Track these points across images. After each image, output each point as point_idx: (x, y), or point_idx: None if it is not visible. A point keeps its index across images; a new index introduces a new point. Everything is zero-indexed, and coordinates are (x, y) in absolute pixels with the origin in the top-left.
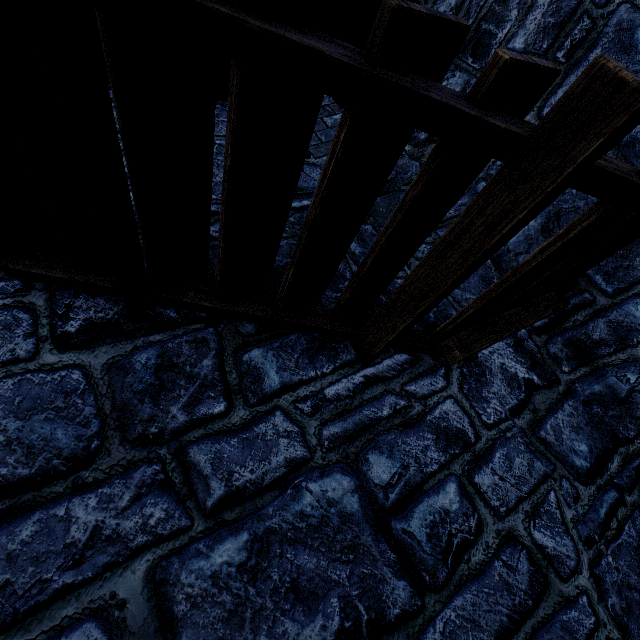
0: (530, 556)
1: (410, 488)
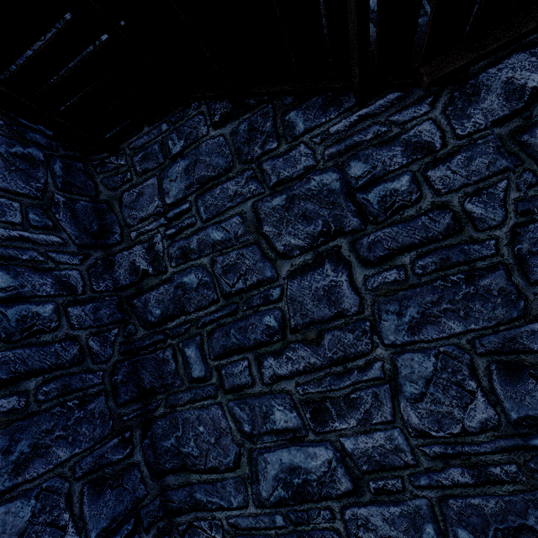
0: (454, 216)
1: (374, 179)
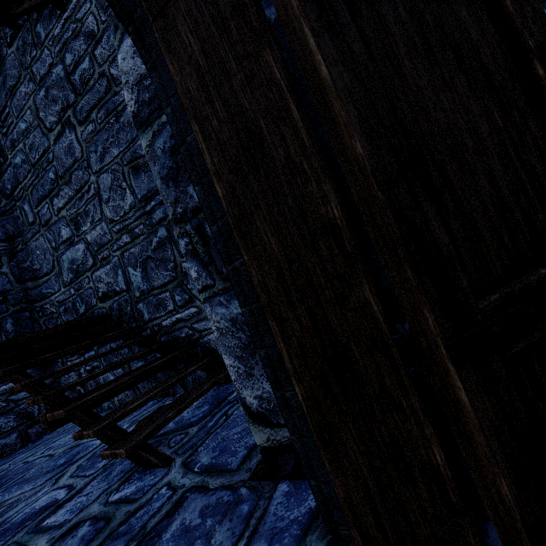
0: (108, 80)
1: (76, 64)
